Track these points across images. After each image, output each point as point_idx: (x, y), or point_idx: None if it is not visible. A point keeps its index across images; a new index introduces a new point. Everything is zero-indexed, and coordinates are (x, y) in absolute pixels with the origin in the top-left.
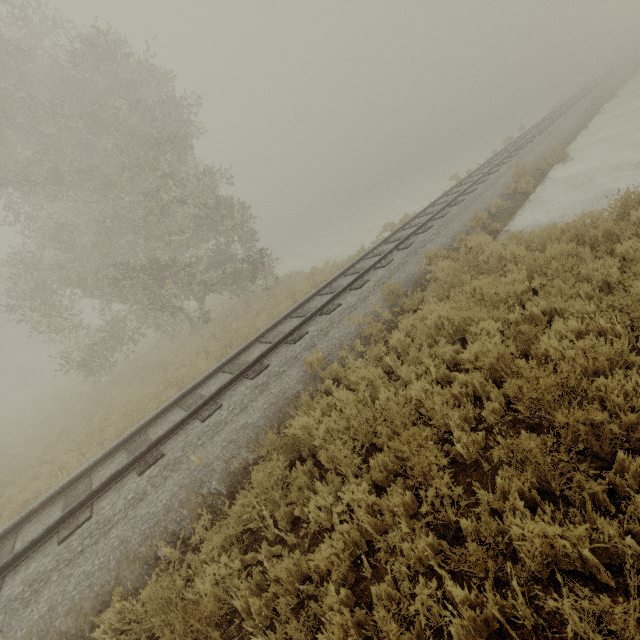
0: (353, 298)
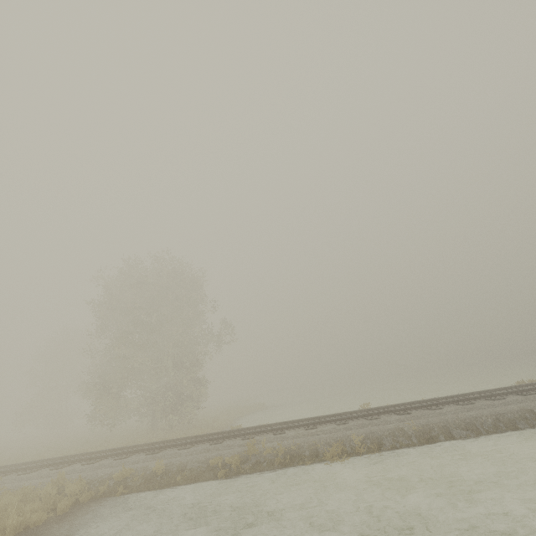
0: (33, 474)
